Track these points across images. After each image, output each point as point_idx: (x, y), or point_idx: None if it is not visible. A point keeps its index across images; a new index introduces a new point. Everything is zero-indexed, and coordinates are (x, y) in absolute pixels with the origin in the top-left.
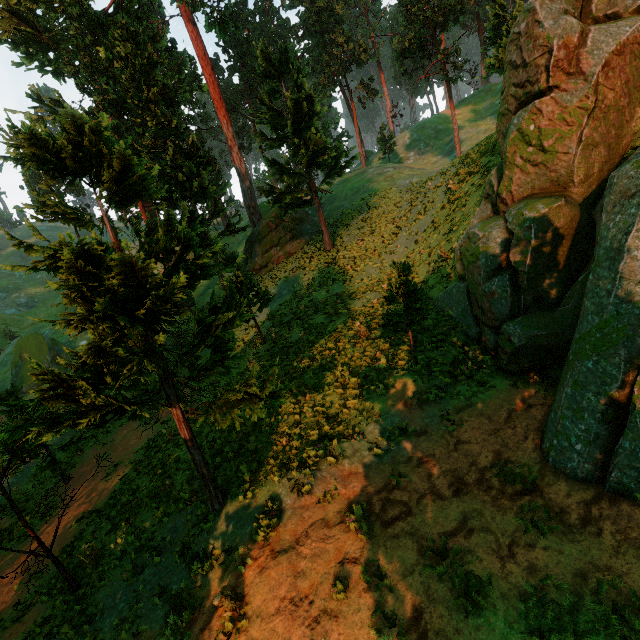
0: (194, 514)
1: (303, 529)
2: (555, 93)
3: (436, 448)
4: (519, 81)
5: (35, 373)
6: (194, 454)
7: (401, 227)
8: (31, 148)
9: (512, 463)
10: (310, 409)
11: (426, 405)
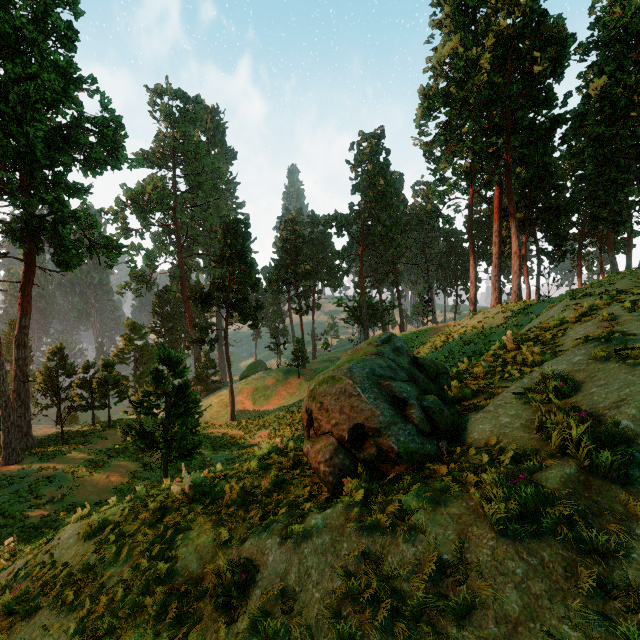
0: None
1: None
2: None
3: None
4: None
5: None
6: None
7: None
8: None
9: None
10: None
11: None
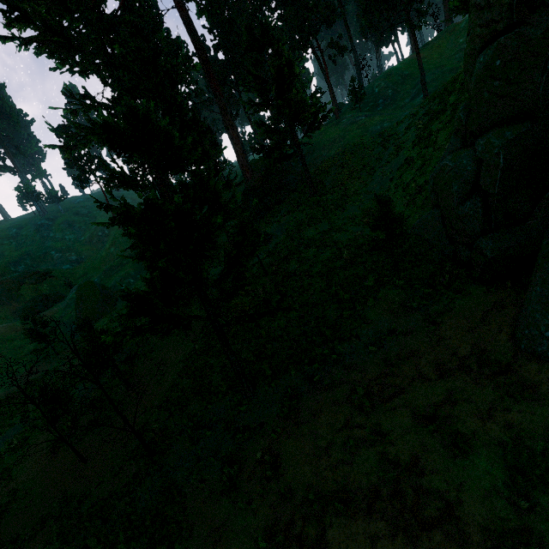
0: (232, 401)
1: (317, 407)
2: (519, 28)
3: (421, 344)
4: (484, 21)
5: (123, 296)
6: (230, 355)
7: (376, 168)
8: (104, 134)
9: (488, 352)
10: (313, 321)
11: (410, 312)
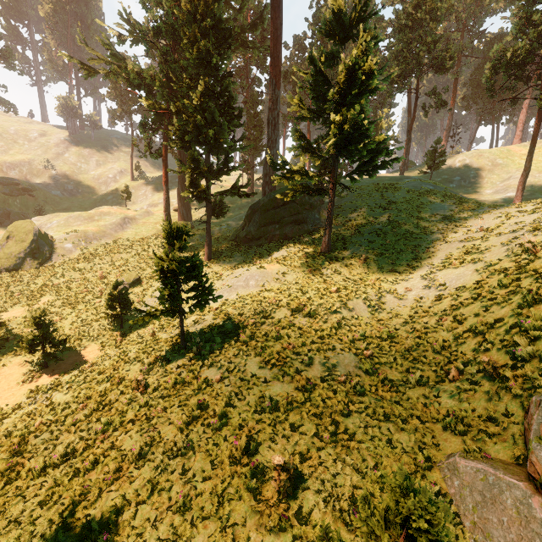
0: None
1: None
2: None
3: None
4: None
5: None
6: None
7: (421, 261)
8: None
9: None
10: None
11: None
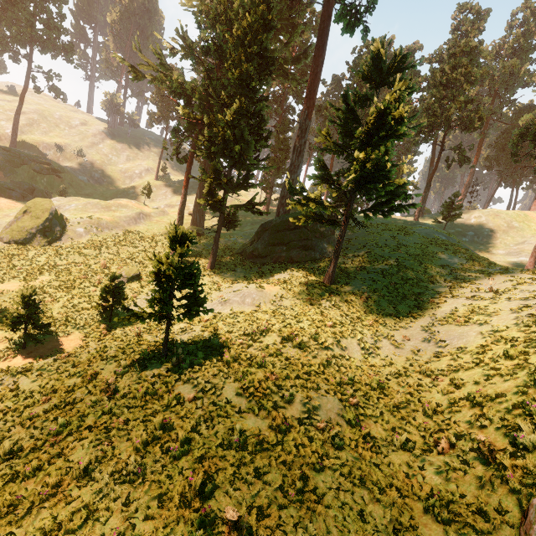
0: None
1: None
2: None
3: None
4: None
5: None
6: None
7: (424, 311)
8: None
9: None
10: None
11: None
